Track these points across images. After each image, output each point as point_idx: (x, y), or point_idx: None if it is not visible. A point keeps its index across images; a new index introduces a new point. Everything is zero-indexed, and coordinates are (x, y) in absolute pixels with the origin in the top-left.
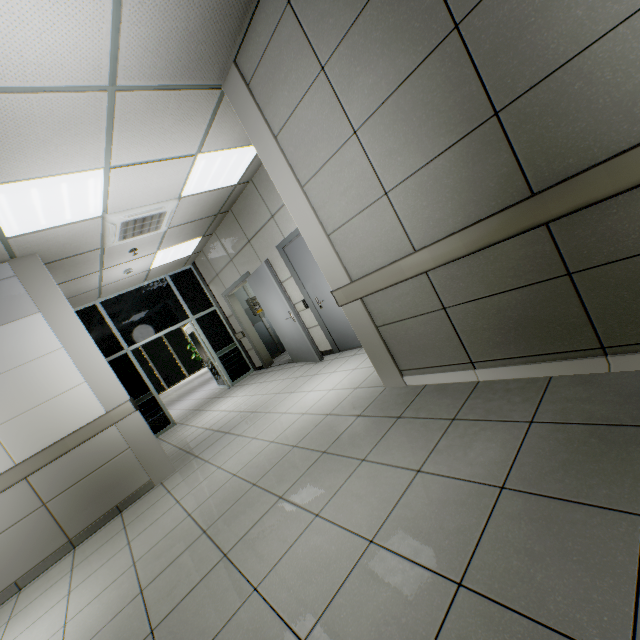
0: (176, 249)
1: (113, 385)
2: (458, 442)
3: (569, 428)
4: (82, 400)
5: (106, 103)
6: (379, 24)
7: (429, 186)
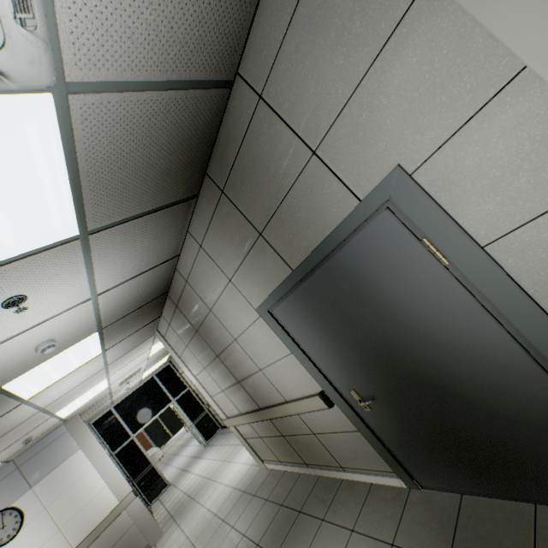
0: (155, 365)
1: (122, 483)
2: (261, 516)
3: (286, 510)
4: (106, 498)
5: (105, 369)
6: (198, 344)
7: (234, 393)
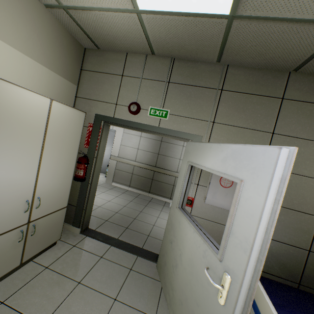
0: None
1: None
2: (124, 195)
3: (141, 199)
4: None
5: None
6: None
7: (145, 154)
